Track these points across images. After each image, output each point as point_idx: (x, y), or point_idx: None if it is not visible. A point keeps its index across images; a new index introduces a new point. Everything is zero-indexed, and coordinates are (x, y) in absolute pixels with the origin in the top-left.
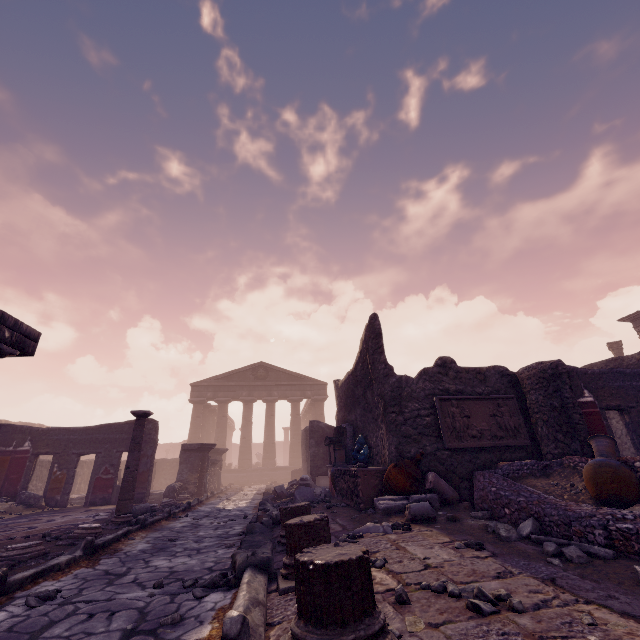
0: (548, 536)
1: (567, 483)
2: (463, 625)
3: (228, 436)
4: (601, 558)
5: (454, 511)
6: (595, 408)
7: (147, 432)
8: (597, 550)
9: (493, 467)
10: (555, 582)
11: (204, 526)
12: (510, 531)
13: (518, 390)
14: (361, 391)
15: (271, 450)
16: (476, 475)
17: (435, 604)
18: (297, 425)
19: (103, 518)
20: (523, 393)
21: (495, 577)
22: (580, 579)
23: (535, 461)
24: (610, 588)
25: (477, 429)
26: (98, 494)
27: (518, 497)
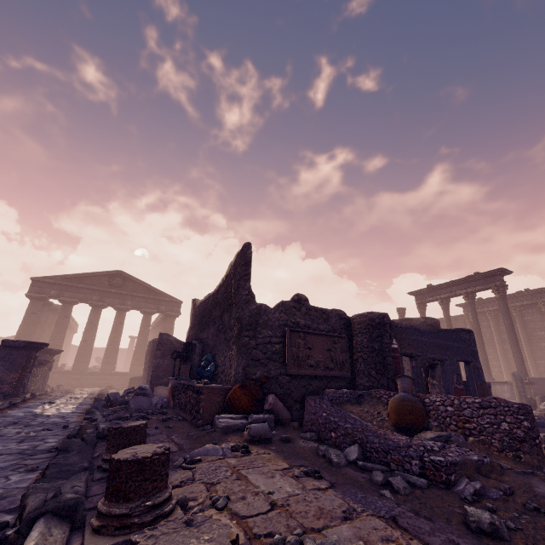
0: (367, 460)
1: (374, 411)
2: None
3: (68, 337)
4: (418, 487)
5: (285, 431)
6: (397, 353)
7: None
8: (415, 480)
9: (321, 393)
10: (398, 523)
11: (6, 437)
12: (340, 457)
13: (349, 332)
14: (219, 312)
15: (113, 356)
16: (308, 399)
17: None
18: (145, 336)
19: None
20: (352, 335)
21: (343, 518)
22: (416, 517)
23: (353, 391)
24: (445, 529)
25: (315, 360)
26: None
27: (346, 424)
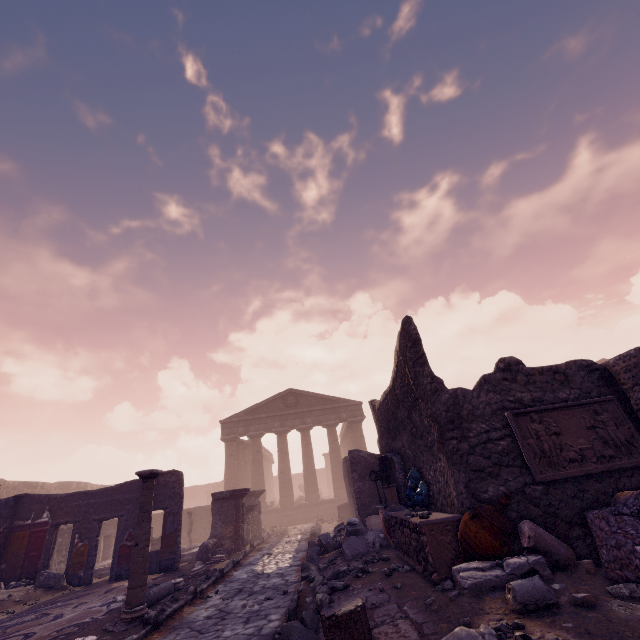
0: None
1: None
2: None
3: (267, 470)
4: None
5: (575, 580)
6: None
7: (171, 486)
8: None
9: (610, 502)
10: None
11: (233, 615)
12: None
13: (615, 388)
14: (405, 413)
15: (312, 483)
16: (592, 519)
17: None
18: (336, 452)
19: (118, 607)
20: (623, 391)
21: None
22: None
23: None
24: None
25: (574, 449)
26: (123, 565)
27: None
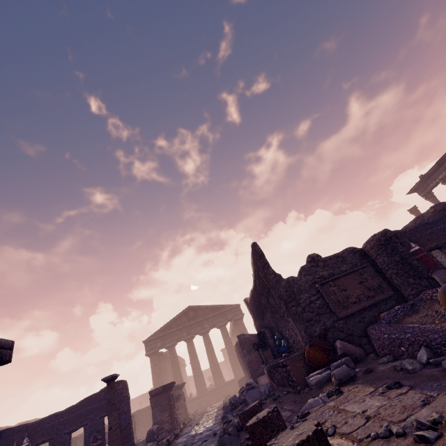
0: (441, 356)
1: (432, 311)
2: None
3: (182, 372)
4: None
5: (366, 364)
6: (423, 252)
7: (119, 392)
8: None
9: (377, 320)
10: None
11: None
12: (413, 363)
13: (368, 259)
14: (265, 300)
15: (217, 370)
16: (369, 330)
17: None
18: (230, 344)
19: None
20: (373, 260)
21: (422, 405)
22: None
23: (403, 304)
24: None
25: (354, 296)
26: None
27: (405, 335)
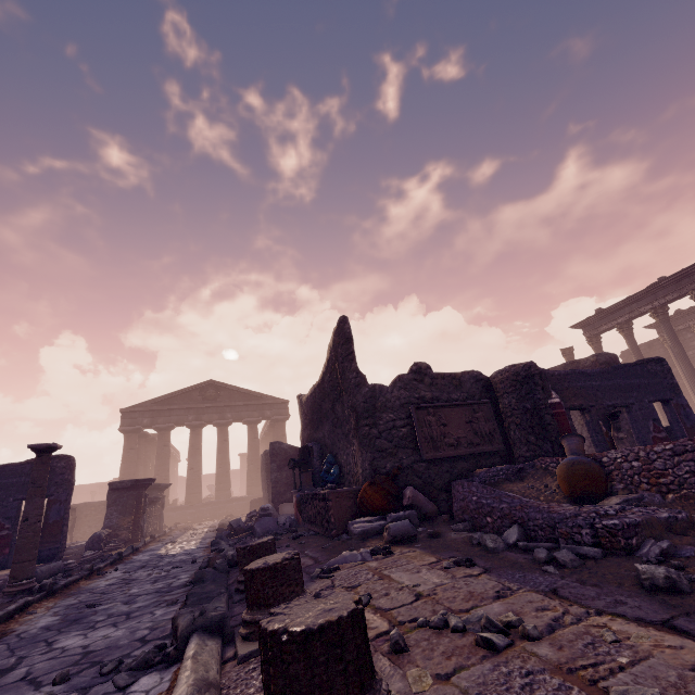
0: (533, 541)
1: (541, 484)
2: (478, 670)
3: (172, 469)
4: (591, 558)
5: (434, 526)
6: (561, 409)
7: (58, 472)
8: (587, 551)
9: (470, 475)
10: (558, 593)
11: (139, 580)
12: (497, 541)
13: (492, 395)
14: (329, 405)
15: (225, 480)
16: (454, 485)
17: (438, 646)
18: (255, 449)
19: None
20: (496, 397)
21: (495, 598)
22: (581, 586)
23: (510, 465)
24: (614, 592)
25: (454, 437)
26: None
27: (501, 504)
